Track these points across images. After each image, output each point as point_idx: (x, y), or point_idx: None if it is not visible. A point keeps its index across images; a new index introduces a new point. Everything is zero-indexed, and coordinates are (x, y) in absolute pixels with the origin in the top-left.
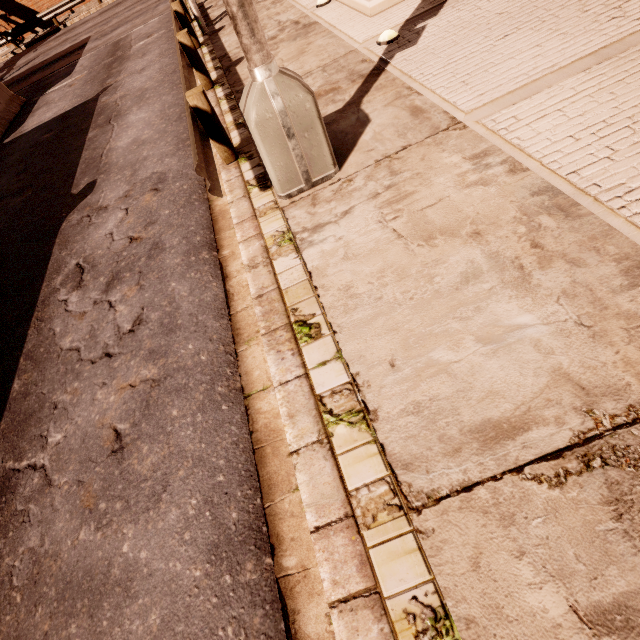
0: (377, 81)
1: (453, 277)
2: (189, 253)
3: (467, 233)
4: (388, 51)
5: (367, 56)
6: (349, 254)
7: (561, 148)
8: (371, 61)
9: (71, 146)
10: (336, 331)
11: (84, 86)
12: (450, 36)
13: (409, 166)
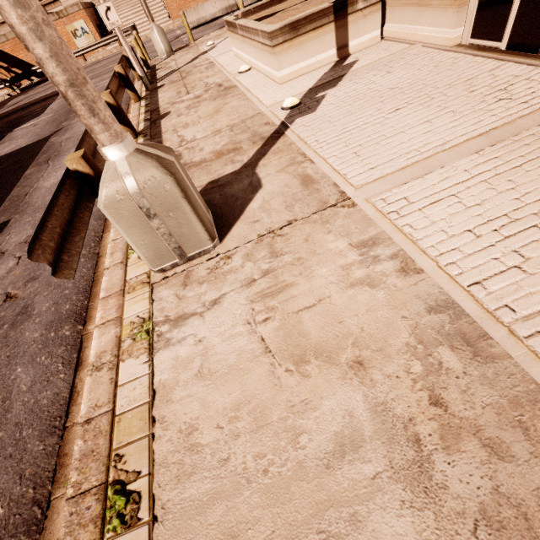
0: (275, 144)
1: (324, 440)
2: (51, 326)
3: (347, 360)
4: (290, 116)
5: (271, 119)
6: (205, 369)
7: (460, 245)
8: (273, 124)
9: (8, 181)
10: (157, 517)
11: (44, 126)
12: (346, 106)
13: (291, 247)
